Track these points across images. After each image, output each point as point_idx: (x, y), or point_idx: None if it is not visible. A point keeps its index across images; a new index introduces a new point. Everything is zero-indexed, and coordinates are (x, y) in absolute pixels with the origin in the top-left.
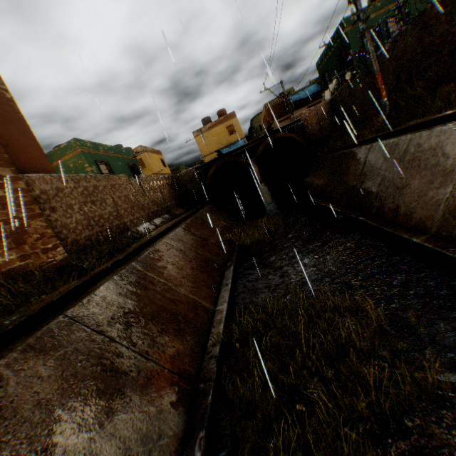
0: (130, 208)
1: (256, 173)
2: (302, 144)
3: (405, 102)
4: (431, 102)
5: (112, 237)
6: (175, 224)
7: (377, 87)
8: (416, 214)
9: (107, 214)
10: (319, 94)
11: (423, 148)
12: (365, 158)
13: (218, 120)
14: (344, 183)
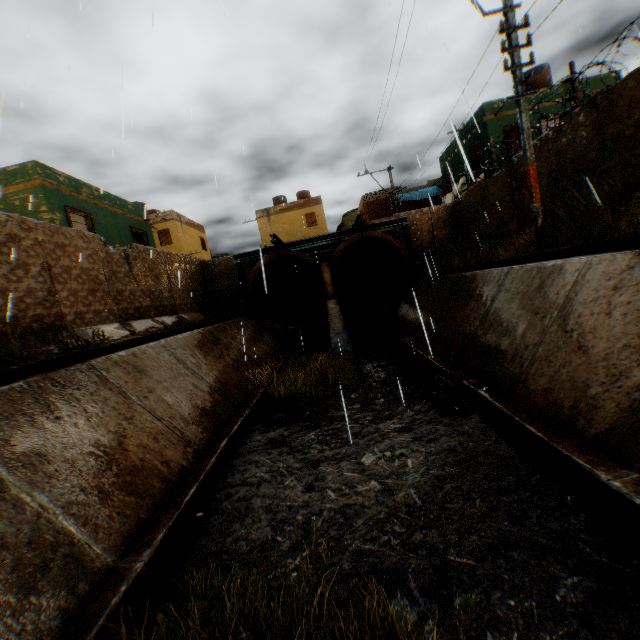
0: (86, 291)
1: (326, 282)
2: (403, 254)
3: (569, 214)
4: (632, 207)
5: (5, 336)
6: (157, 335)
7: (529, 183)
8: (603, 413)
9: (21, 292)
10: (438, 200)
11: (620, 282)
12: (499, 287)
13: (295, 202)
14: (458, 323)
